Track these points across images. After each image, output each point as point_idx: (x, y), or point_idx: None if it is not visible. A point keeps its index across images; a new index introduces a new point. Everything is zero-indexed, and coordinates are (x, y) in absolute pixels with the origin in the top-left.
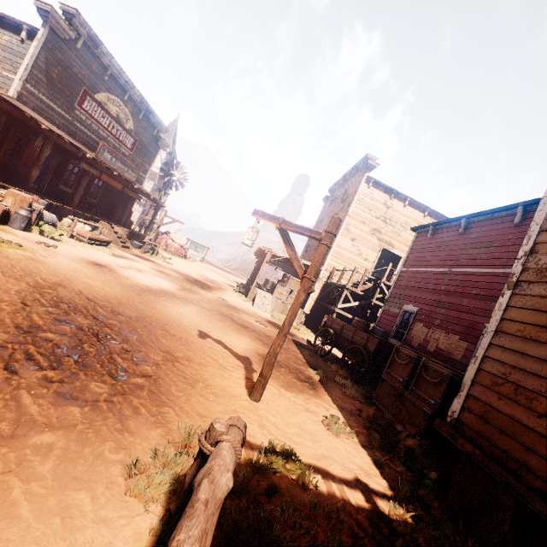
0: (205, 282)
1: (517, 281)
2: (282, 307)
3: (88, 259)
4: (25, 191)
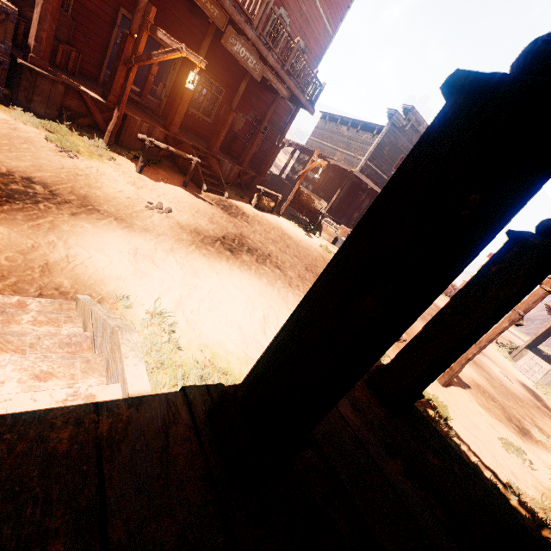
0: None
1: None
2: None
3: None
4: (347, 226)
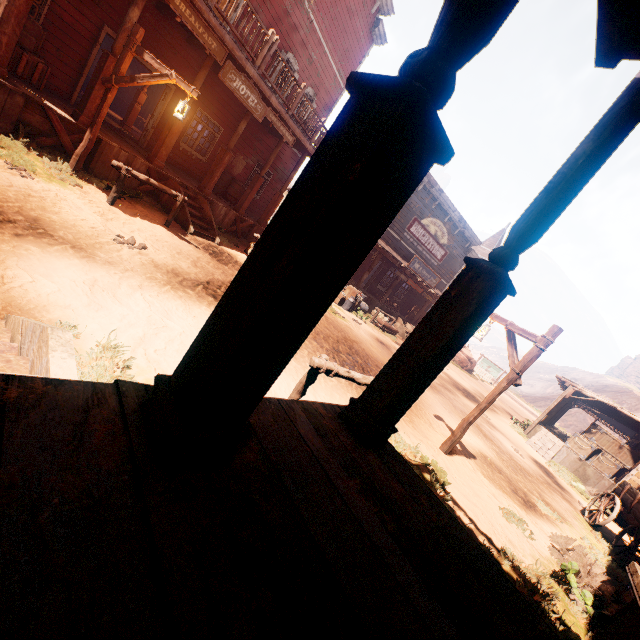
0: (475, 396)
1: None
2: (576, 465)
3: (376, 337)
4: (356, 287)
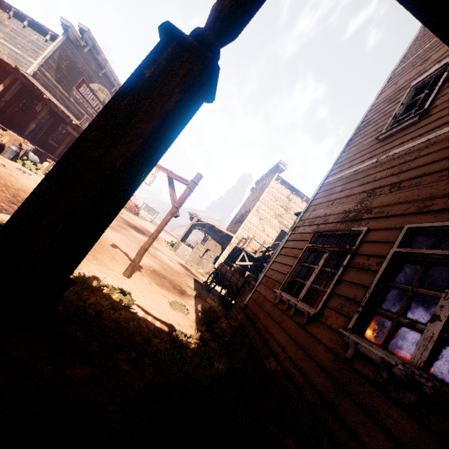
0: (143, 230)
1: (295, 227)
2: (198, 260)
3: None
4: (20, 137)
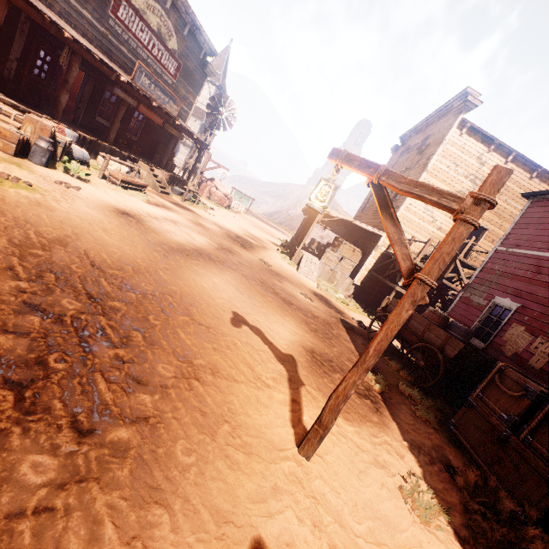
0: (247, 239)
1: None
2: (329, 274)
3: (115, 206)
4: (54, 120)
